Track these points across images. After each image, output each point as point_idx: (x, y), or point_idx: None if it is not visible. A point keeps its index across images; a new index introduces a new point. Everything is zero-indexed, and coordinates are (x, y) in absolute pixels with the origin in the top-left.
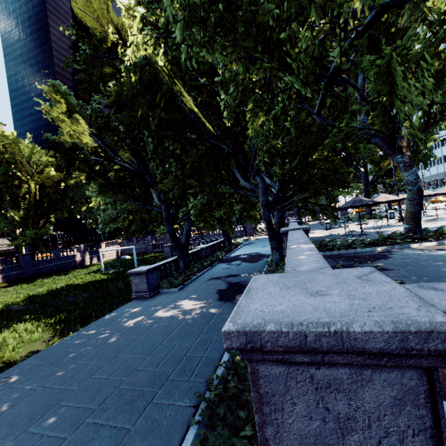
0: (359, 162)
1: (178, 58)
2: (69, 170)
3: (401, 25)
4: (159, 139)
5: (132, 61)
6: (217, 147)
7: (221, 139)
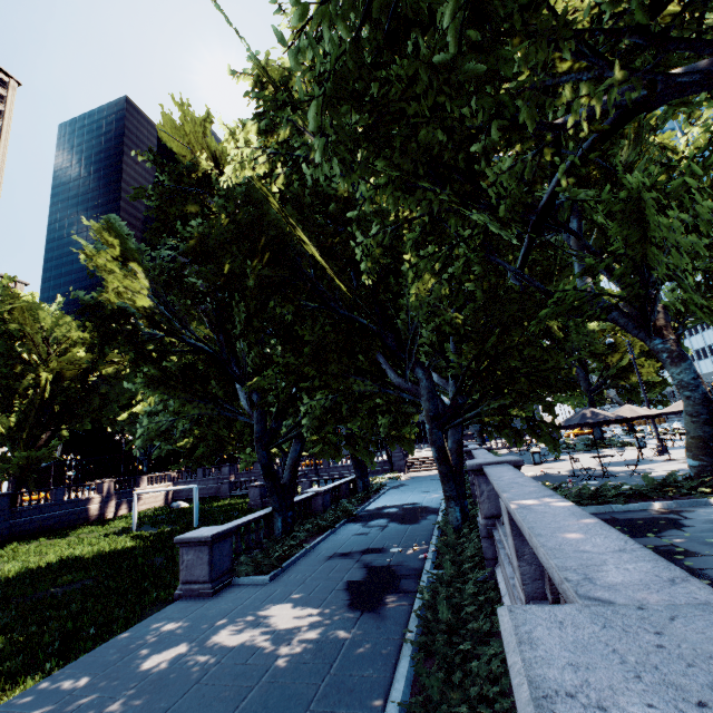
0: (573, 353)
1: (299, 195)
2: (104, 349)
3: (623, 161)
4: (260, 304)
5: (231, 196)
6: (353, 319)
7: (358, 308)
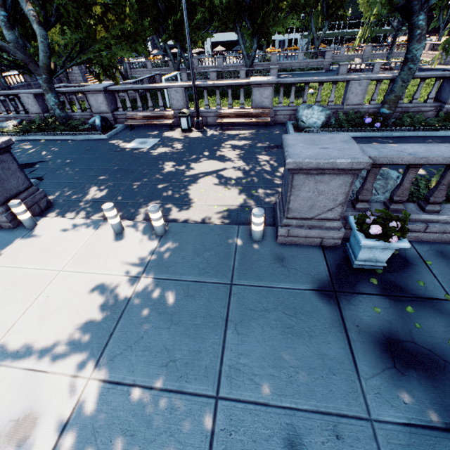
0: None
1: None
2: None
3: None
4: None
5: None
6: None
7: None
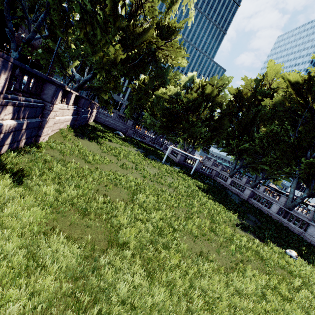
0: None
1: None
2: None
3: None
4: None
5: None
6: None
7: None
